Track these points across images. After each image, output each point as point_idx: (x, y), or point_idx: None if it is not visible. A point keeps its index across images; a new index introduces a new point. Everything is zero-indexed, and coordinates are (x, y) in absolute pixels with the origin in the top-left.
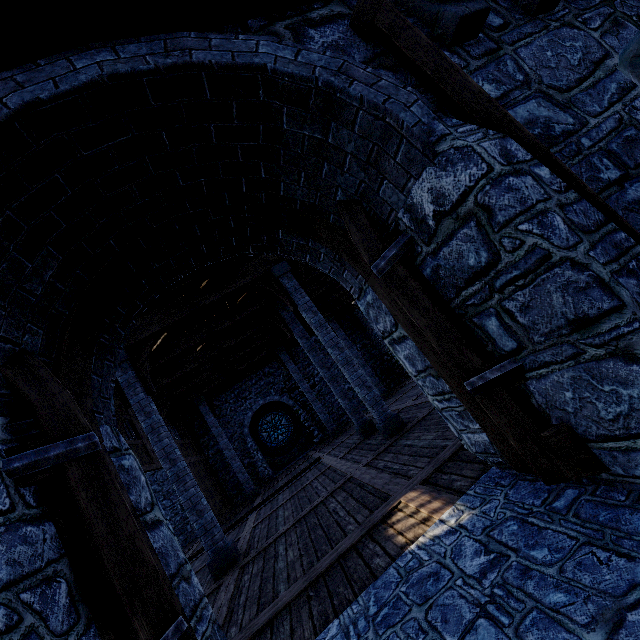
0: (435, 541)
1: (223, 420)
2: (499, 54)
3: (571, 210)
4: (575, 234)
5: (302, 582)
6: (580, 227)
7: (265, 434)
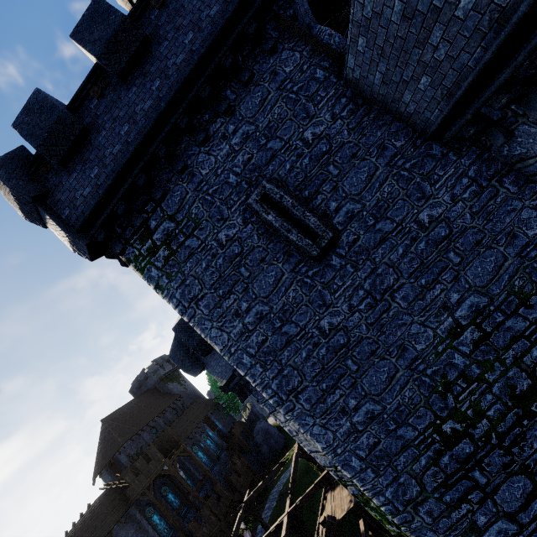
0: None
1: None
2: None
3: None
4: None
5: None
6: None
7: None
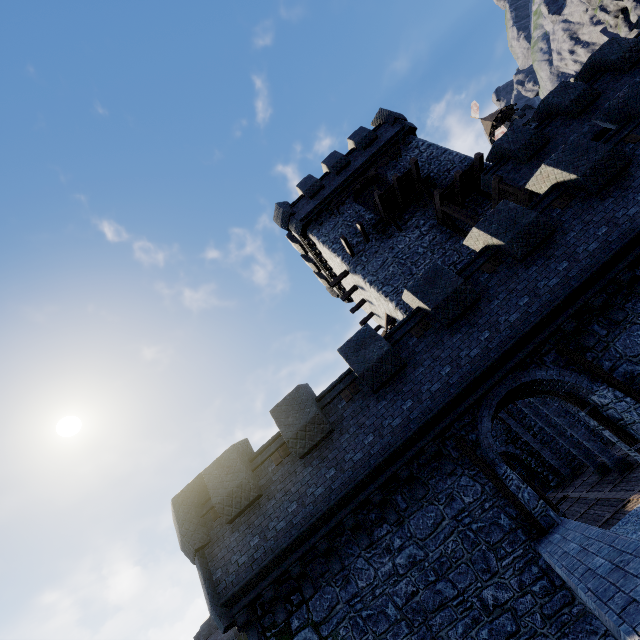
0: None
1: None
2: (608, 347)
3: (637, 409)
4: (639, 416)
5: None
6: None
7: None
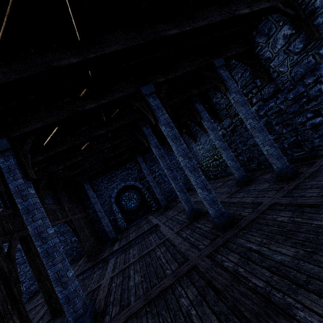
0: None
1: (99, 193)
2: None
3: None
4: None
5: None
6: None
7: (124, 202)
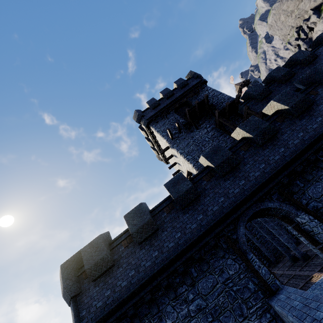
0: (321, 279)
1: None
2: (304, 193)
3: (321, 226)
4: (322, 230)
5: None
6: (322, 229)
7: None
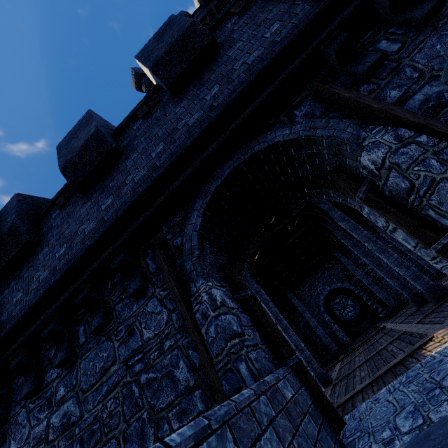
0: (445, 348)
1: (304, 302)
2: (399, 68)
3: (442, 153)
4: (444, 165)
5: (368, 381)
6: None
7: (337, 312)
